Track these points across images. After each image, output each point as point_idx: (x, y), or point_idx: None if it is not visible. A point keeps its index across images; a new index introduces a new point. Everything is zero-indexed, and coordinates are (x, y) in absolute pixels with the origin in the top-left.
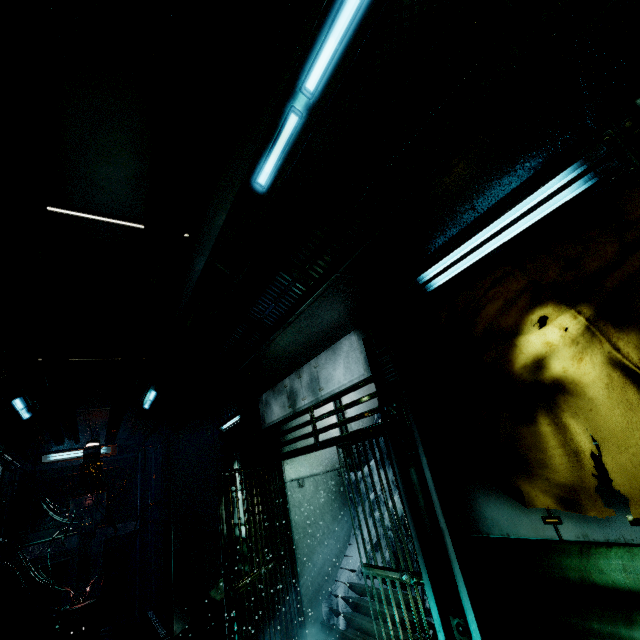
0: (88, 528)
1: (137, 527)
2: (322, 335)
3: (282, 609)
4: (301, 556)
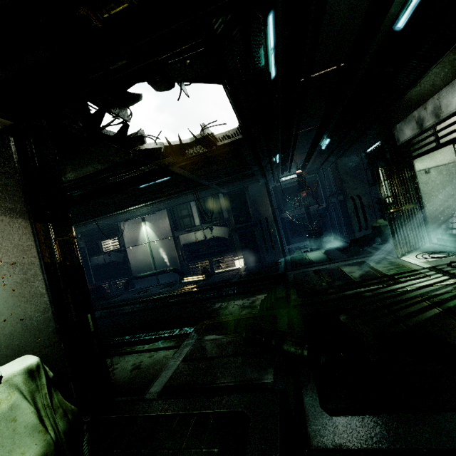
0: (306, 205)
1: (324, 206)
2: (442, 80)
3: (415, 224)
4: (427, 206)
